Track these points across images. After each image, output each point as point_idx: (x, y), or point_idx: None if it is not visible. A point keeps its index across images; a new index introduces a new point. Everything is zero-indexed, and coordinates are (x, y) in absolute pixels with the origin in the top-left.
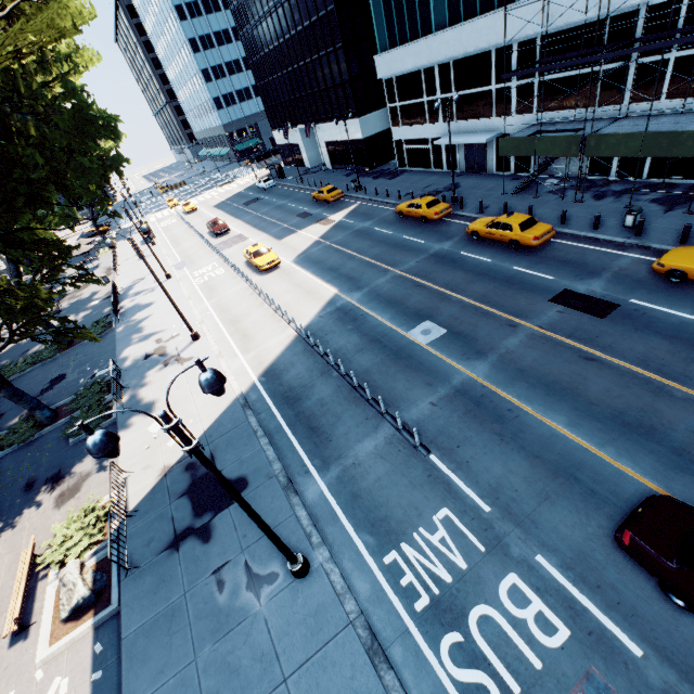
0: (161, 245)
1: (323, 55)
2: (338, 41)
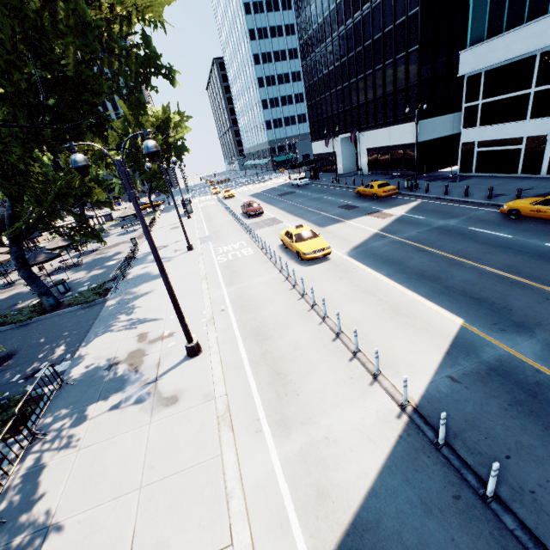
0: (194, 219)
1: (389, 63)
2: (414, 44)
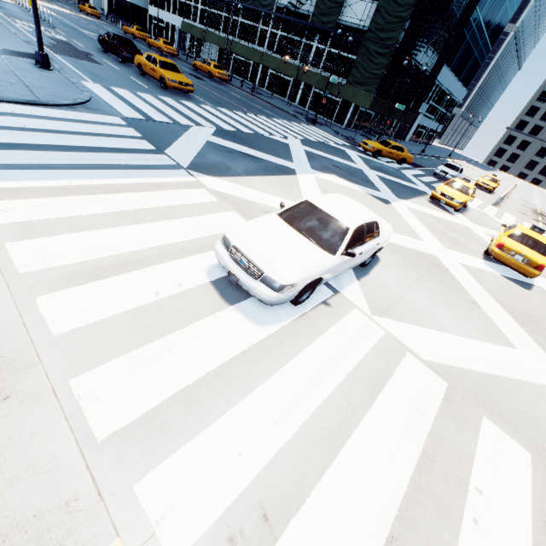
0: None
1: None
2: None
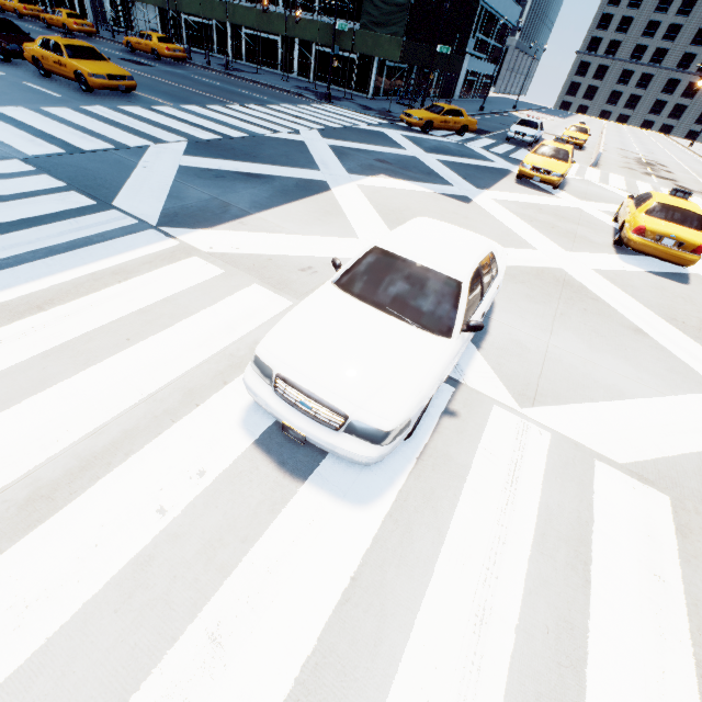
0: None
1: None
2: None
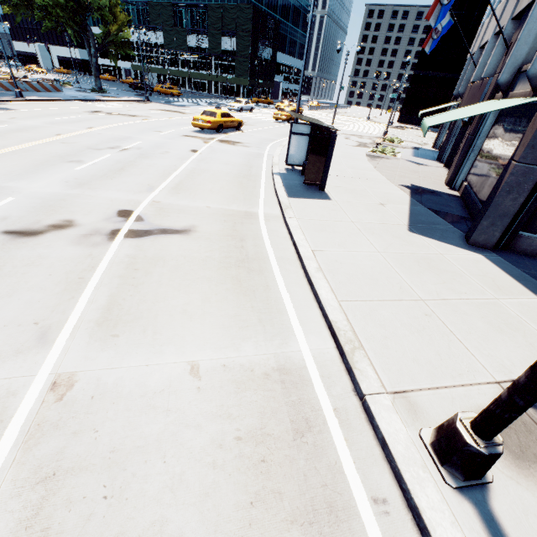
0: None
1: None
2: None
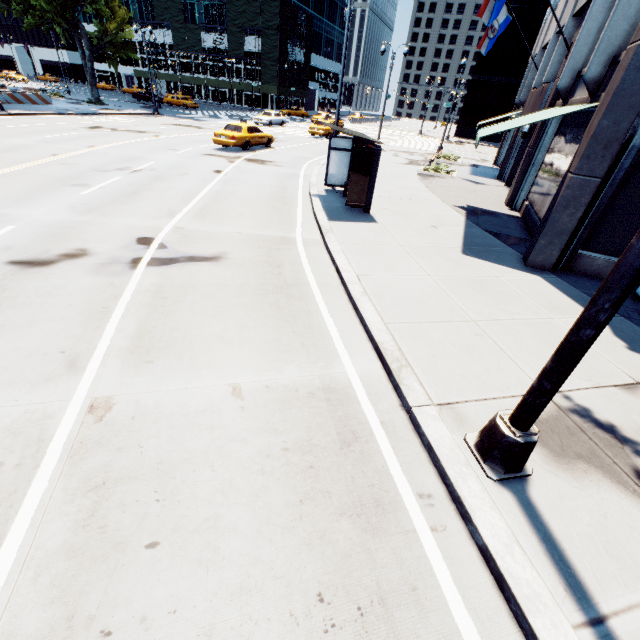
0: None
1: None
2: None
